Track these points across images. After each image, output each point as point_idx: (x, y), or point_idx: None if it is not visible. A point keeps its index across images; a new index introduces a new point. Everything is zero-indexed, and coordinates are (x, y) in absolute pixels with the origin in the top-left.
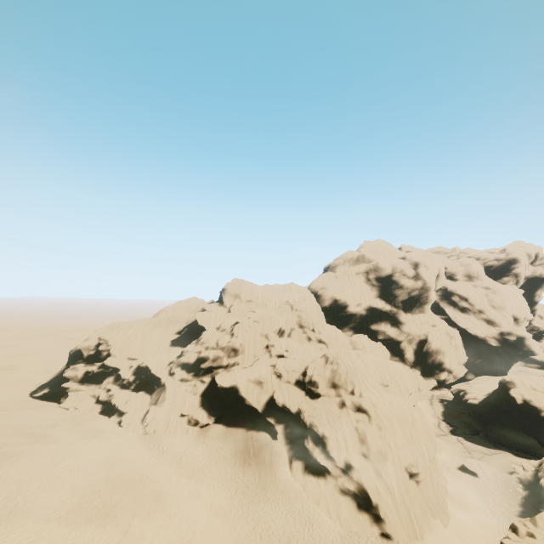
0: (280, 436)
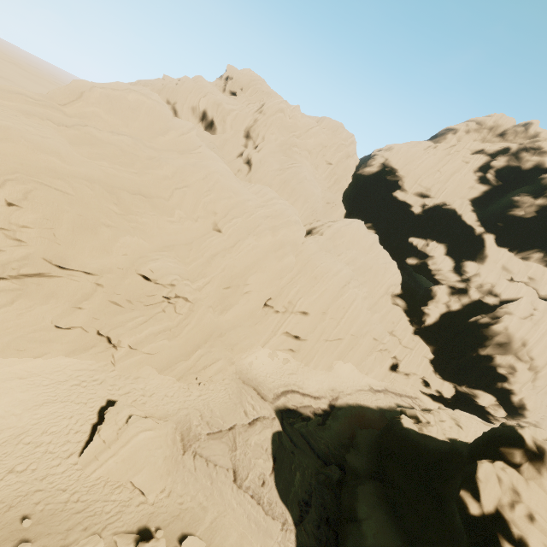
0: None
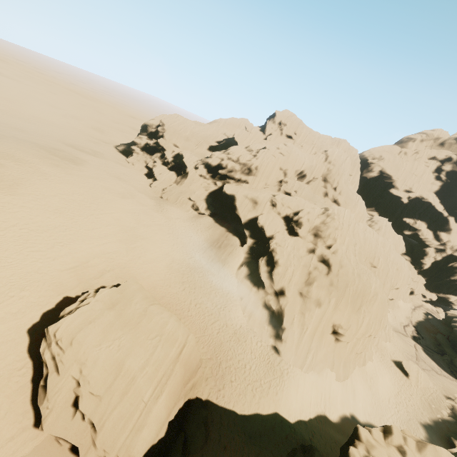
0: (246, 246)
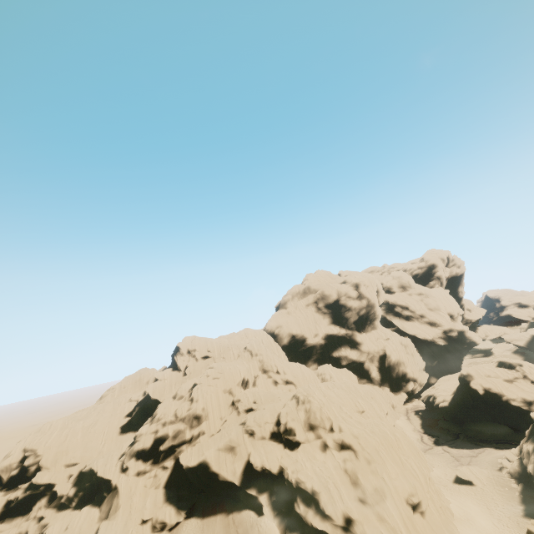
0: (267, 509)
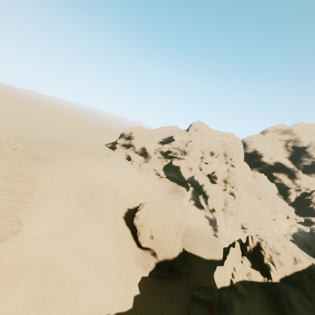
0: (190, 191)
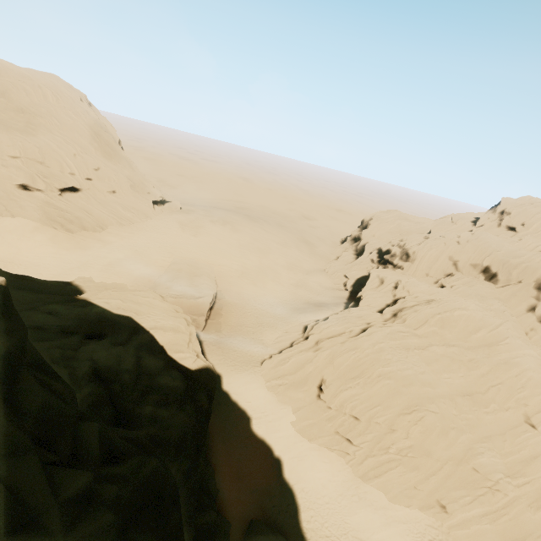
0: (338, 312)
